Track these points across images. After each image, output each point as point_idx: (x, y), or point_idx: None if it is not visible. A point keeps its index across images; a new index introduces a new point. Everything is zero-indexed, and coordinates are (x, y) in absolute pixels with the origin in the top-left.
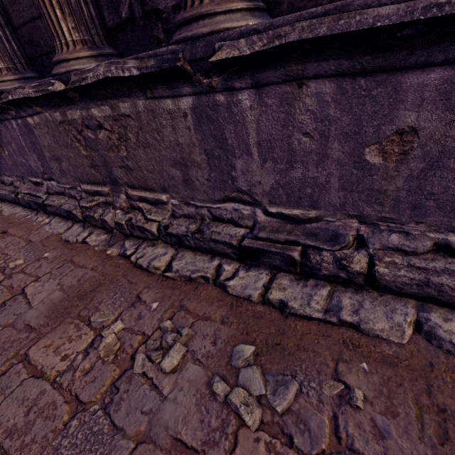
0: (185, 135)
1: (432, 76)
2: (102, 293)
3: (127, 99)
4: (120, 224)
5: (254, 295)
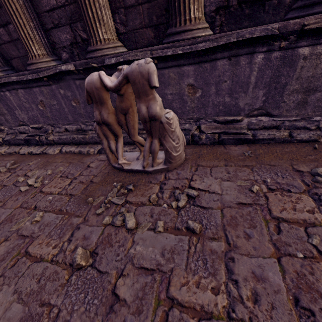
0: None
1: (37, 89)
2: None
3: None
4: None
5: (26, 152)
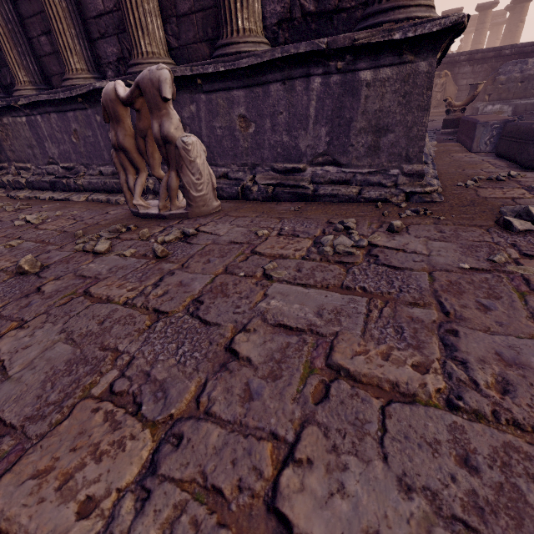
0: (28, 133)
1: (72, 114)
2: None
3: (5, 117)
4: (9, 181)
5: (47, 197)
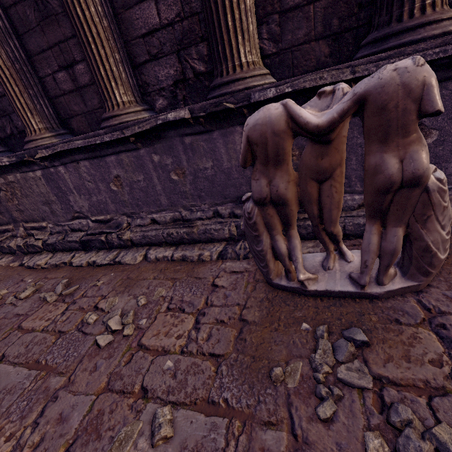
0: (43, 188)
1: (113, 158)
2: (0, 283)
3: (11, 174)
4: (19, 246)
5: (84, 263)
